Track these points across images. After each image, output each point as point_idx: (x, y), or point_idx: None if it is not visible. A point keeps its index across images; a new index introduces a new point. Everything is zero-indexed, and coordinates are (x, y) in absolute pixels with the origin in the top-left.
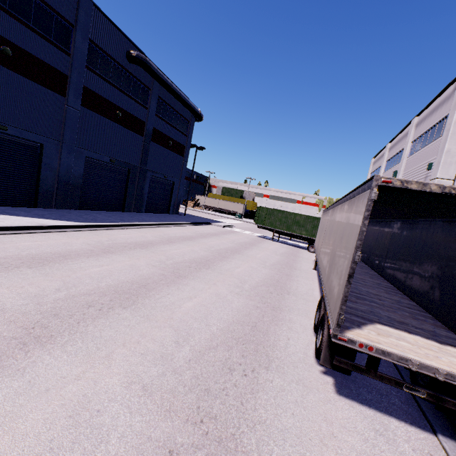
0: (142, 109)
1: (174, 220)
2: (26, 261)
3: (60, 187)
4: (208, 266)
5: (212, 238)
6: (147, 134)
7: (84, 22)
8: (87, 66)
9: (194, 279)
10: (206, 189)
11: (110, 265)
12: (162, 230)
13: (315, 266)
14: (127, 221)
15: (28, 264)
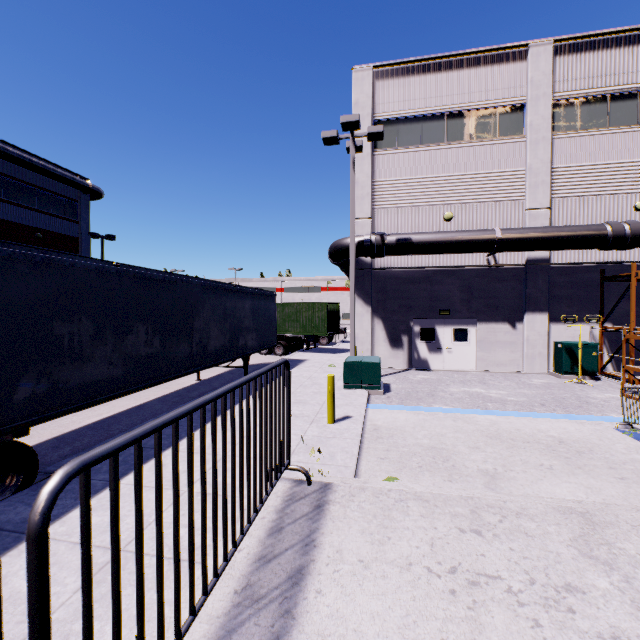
0: None
1: None
2: None
3: None
4: None
5: None
6: None
7: None
8: None
9: None
10: None
11: None
12: None
13: (198, 375)
14: None
15: None
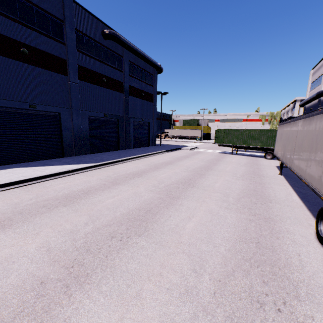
0: (119, 73)
1: (154, 150)
2: (61, 201)
3: (76, 141)
4: (192, 184)
5: (186, 160)
6: (125, 91)
7: (69, 16)
8: (77, 50)
9: (186, 199)
10: (172, 124)
11: (119, 195)
12: (148, 159)
13: (281, 172)
14: (123, 157)
15: (63, 203)
